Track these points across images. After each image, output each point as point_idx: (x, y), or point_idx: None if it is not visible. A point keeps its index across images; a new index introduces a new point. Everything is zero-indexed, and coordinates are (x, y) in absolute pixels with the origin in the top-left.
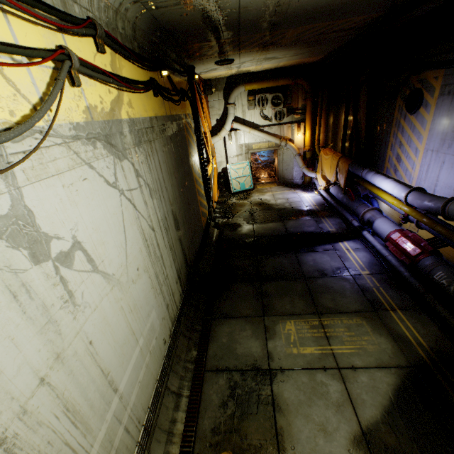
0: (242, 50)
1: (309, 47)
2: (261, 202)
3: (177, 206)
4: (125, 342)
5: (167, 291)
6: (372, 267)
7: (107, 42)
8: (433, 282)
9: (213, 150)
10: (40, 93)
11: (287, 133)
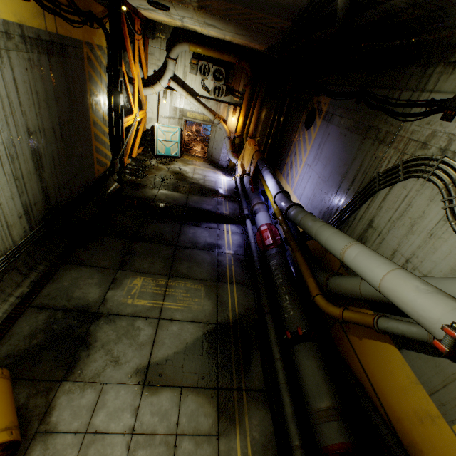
0: (172, 0)
1: (246, 31)
2: (179, 172)
3: (44, 139)
4: None
5: None
6: (237, 248)
7: None
8: (269, 268)
9: (144, 103)
10: None
11: (223, 113)
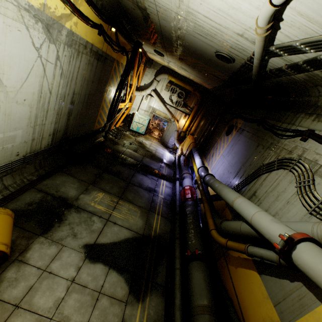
0: (167, 52)
1: (202, 76)
2: (141, 142)
3: (79, 99)
4: None
5: (39, 131)
6: (167, 196)
7: None
8: (184, 212)
9: (133, 99)
10: None
11: (178, 116)
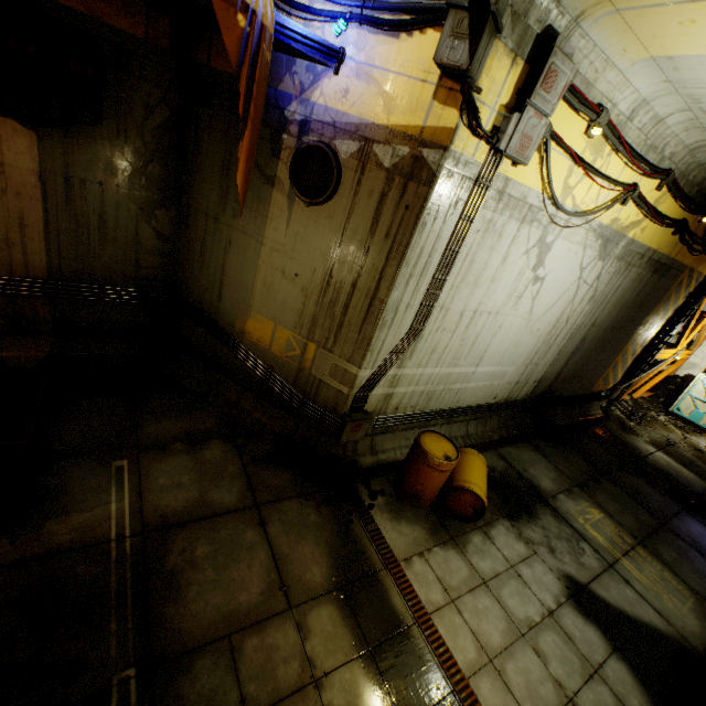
0: None
1: None
2: (703, 451)
3: (594, 334)
4: (498, 354)
5: (527, 373)
6: None
7: (668, 185)
8: None
9: (697, 342)
10: (603, 202)
11: None
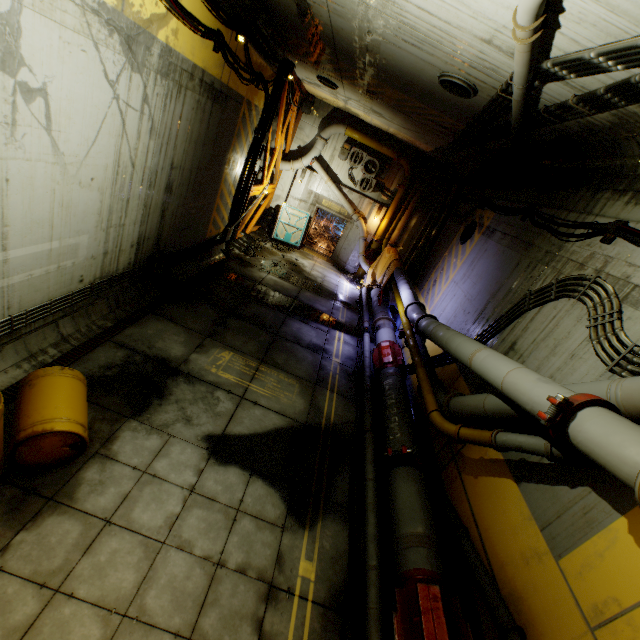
0: (345, 80)
1: (414, 126)
2: (295, 263)
3: (180, 178)
4: (40, 223)
5: (114, 238)
6: (347, 360)
7: None
8: (381, 387)
9: (277, 177)
10: None
11: (365, 209)
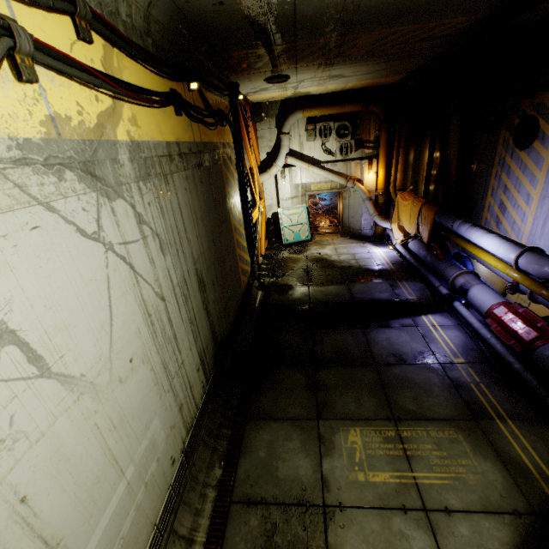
0: (299, 63)
1: (387, 63)
2: (320, 257)
3: (205, 264)
4: (99, 480)
5: (181, 385)
6: (467, 352)
7: (96, 27)
8: None
9: (262, 191)
10: None
11: (355, 172)
